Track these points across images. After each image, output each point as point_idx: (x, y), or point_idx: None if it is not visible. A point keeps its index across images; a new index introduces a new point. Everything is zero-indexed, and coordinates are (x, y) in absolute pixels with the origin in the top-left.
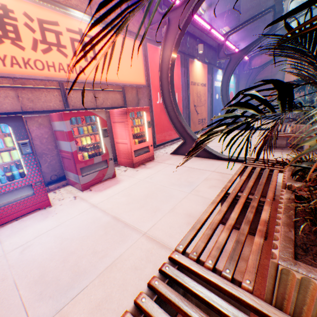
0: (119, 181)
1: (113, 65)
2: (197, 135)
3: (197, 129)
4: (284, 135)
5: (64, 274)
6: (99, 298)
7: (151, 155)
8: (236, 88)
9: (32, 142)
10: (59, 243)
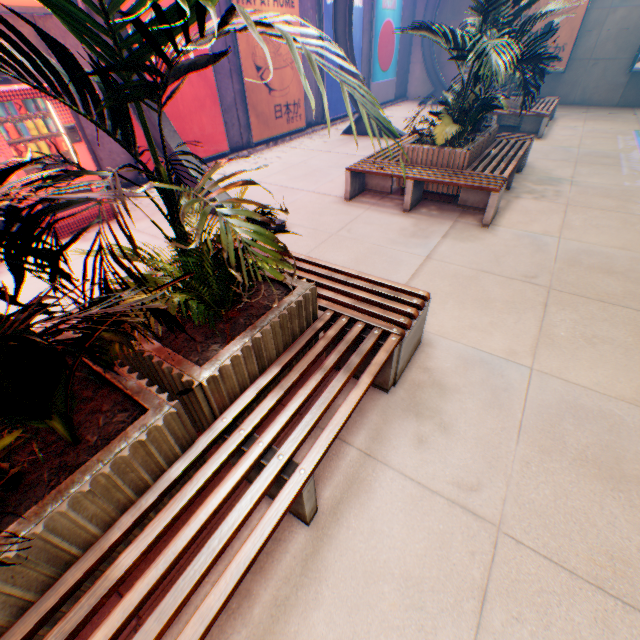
0: (1, 273)
1: None
2: (274, 148)
3: (276, 131)
4: (375, 172)
5: None
6: None
7: (107, 209)
8: (407, 9)
9: None
10: None
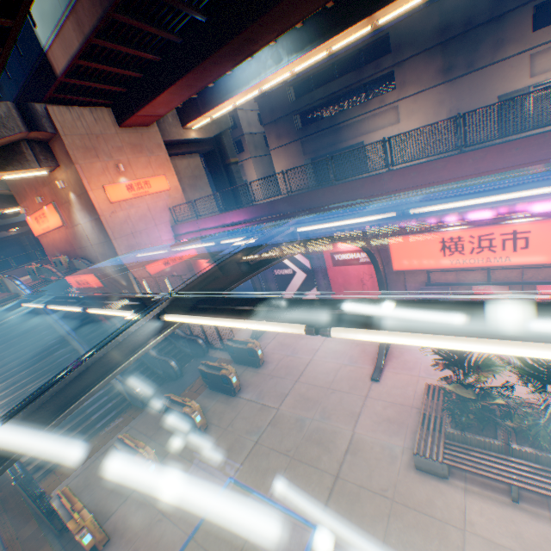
0: None
1: (550, 248)
2: None
3: None
4: None
5: (432, 371)
6: (433, 383)
7: None
8: None
9: (457, 298)
10: (438, 360)
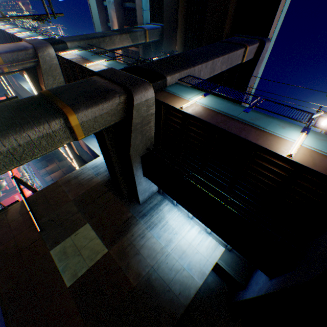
0: None
1: None
2: None
3: None
4: None
5: None
6: None
7: None
8: None
9: None
10: None
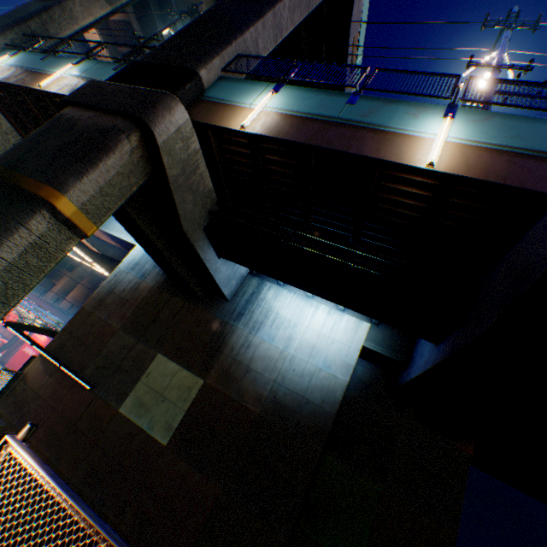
0: None
1: None
2: None
3: None
4: None
5: None
6: None
7: None
8: None
9: None
10: None
